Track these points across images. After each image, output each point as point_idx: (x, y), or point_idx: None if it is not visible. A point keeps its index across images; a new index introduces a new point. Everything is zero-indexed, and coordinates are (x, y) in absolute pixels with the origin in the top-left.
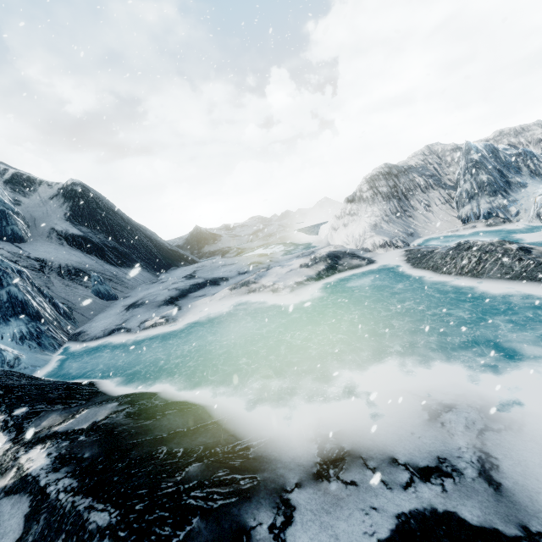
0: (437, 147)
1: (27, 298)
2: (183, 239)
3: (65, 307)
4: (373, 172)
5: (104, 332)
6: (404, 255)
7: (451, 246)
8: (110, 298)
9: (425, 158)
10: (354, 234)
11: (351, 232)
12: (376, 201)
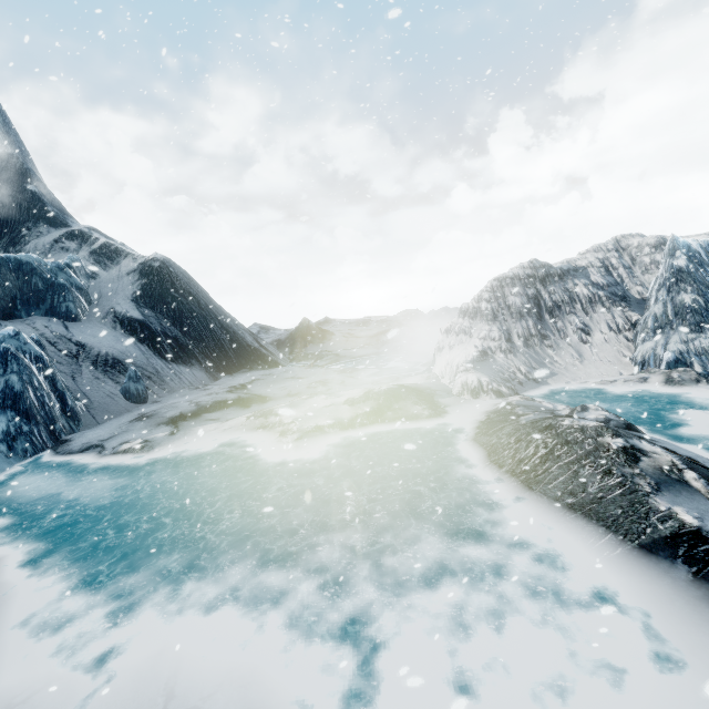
0: (632, 241)
1: (24, 390)
2: (288, 332)
3: (74, 405)
4: (507, 273)
5: (82, 446)
6: (489, 412)
7: (563, 411)
8: (137, 400)
9: (607, 257)
10: (453, 362)
11: (453, 359)
12: (499, 317)
